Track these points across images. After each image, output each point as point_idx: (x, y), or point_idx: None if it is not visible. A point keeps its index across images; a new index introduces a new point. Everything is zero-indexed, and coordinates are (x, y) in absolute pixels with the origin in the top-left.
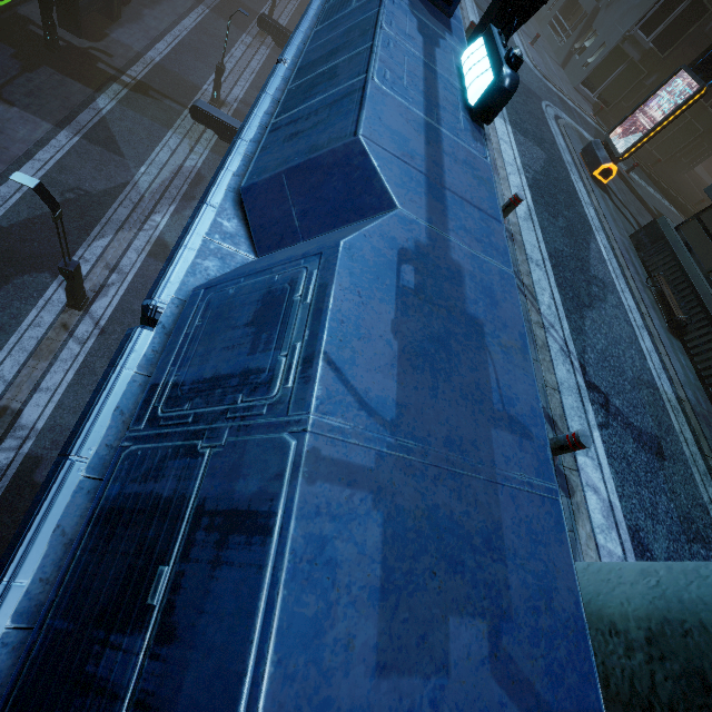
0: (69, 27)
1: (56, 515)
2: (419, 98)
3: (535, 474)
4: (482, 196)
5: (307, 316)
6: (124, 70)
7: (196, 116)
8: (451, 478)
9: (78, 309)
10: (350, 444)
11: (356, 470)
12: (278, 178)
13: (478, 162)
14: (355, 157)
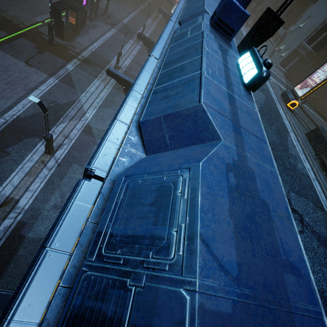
0: (59, 36)
1: (36, 281)
2: (224, 81)
3: (309, 302)
4: (256, 129)
5: (186, 207)
6: (79, 53)
7: (108, 73)
8: (270, 313)
9: (49, 154)
10: (219, 297)
11: (223, 316)
12: (159, 119)
13: (252, 111)
14: (199, 113)
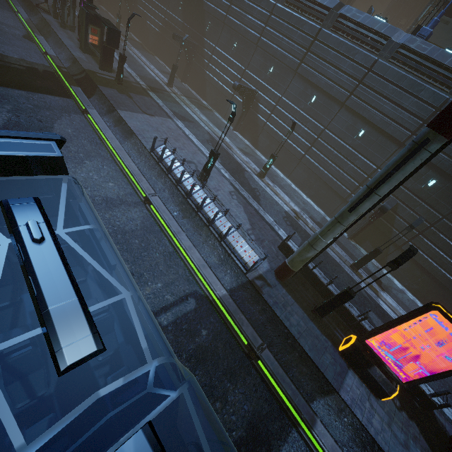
0: (106, 68)
1: None
2: None
3: None
4: None
5: None
6: (138, 83)
7: (237, 89)
8: None
9: (264, 178)
10: None
11: None
12: None
13: None
14: None
